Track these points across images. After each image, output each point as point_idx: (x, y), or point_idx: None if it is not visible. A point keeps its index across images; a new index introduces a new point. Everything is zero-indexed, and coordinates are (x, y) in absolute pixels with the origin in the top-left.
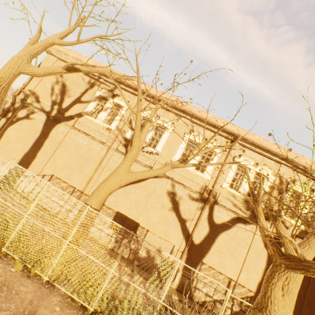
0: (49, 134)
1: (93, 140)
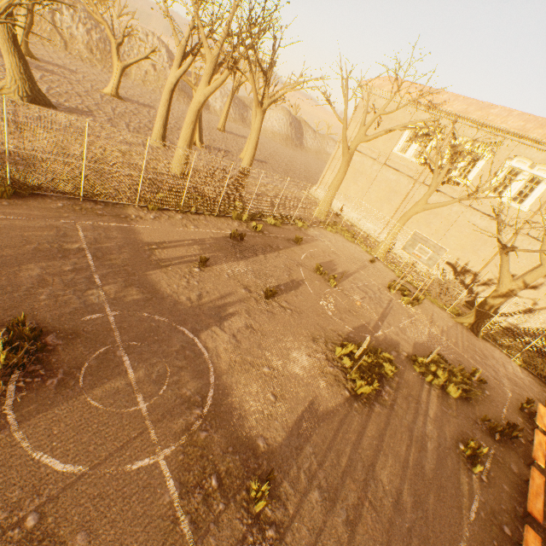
0: (365, 173)
1: (401, 175)
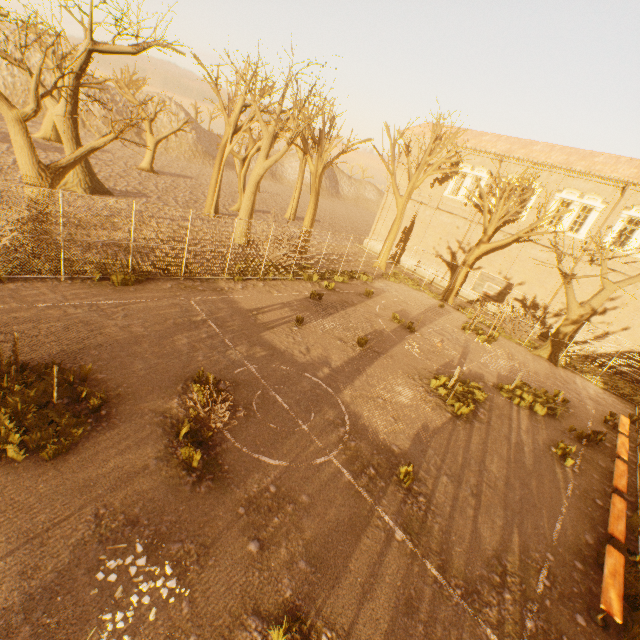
0: (418, 219)
1: (456, 218)
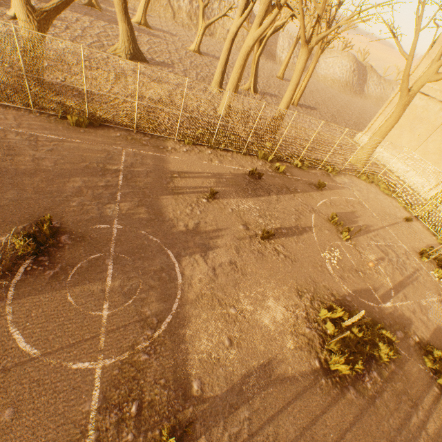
0: (426, 120)
1: None
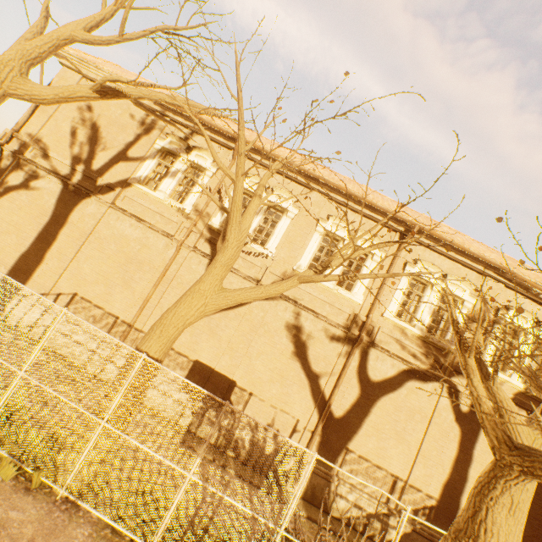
0: (68, 218)
1: (150, 230)
